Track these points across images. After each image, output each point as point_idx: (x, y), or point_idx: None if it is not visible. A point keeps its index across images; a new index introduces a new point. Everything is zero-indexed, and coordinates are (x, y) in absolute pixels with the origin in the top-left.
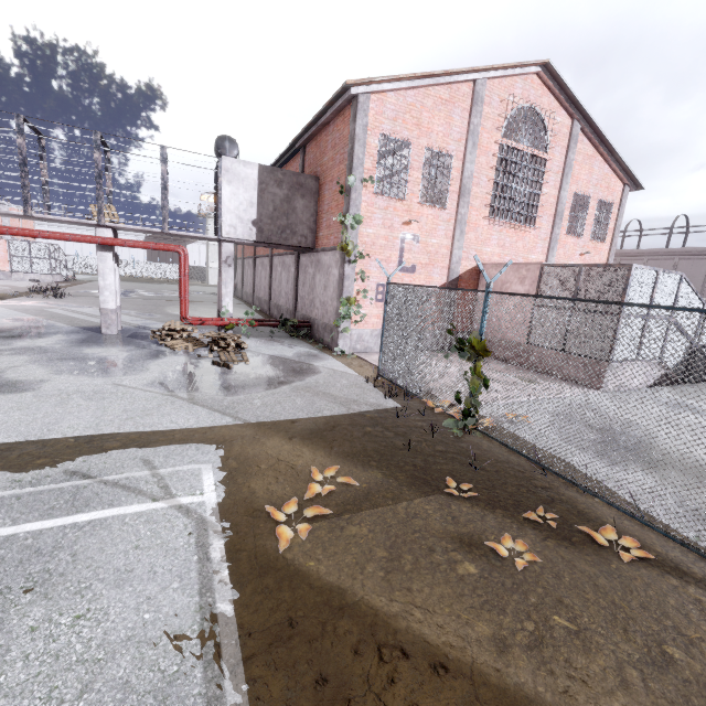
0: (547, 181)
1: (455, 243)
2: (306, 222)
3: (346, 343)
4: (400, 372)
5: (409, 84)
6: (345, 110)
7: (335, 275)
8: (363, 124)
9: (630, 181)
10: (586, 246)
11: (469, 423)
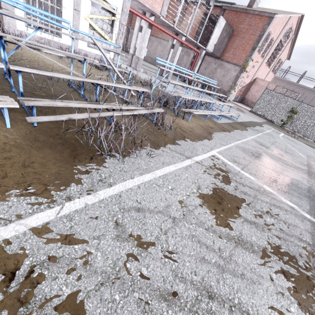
0: (280, 54)
1: (258, 70)
2: (223, 48)
3: (229, 97)
4: (262, 112)
5: (283, 15)
6: (263, 16)
7: (233, 74)
8: (269, 27)
9: (288, 57)
10: (271, 75)
11: (286, 125)
